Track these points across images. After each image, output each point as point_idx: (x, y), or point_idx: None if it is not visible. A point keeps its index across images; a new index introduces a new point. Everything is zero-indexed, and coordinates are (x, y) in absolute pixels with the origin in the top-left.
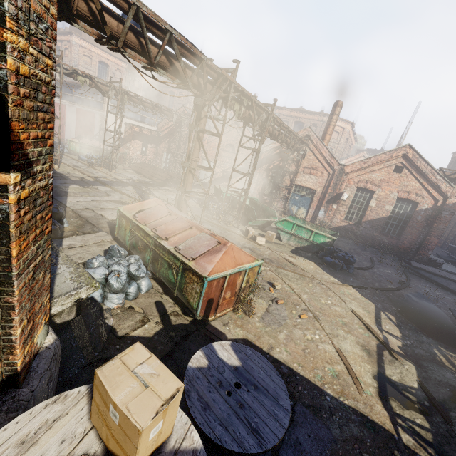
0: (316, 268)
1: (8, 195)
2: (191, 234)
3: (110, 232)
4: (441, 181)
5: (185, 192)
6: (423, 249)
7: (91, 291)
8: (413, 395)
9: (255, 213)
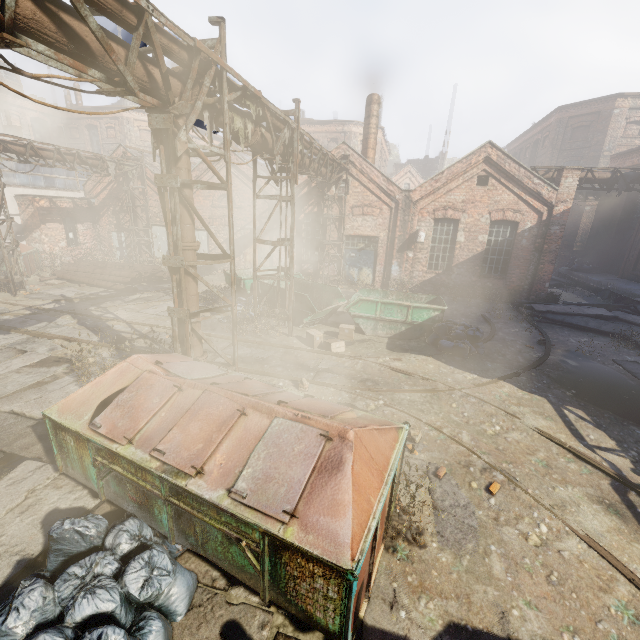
0: (438, 365)
1: None
2: (251, 432)
3: (47, 454)
4: (540, 185)
5: (190, 317)
6: (538, 283)
7: None
8: None
9: (311, 302)
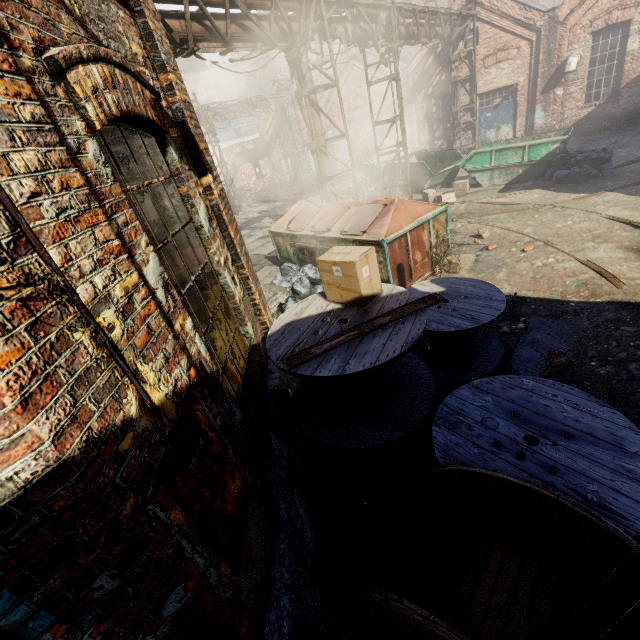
0: (544, 194)
1: (213, 192)
2: (352, 214)
3: (273, 264)
4: None
5: (327, 181)
6: None
7: (286, 296)
8: None
9: (428, 167)
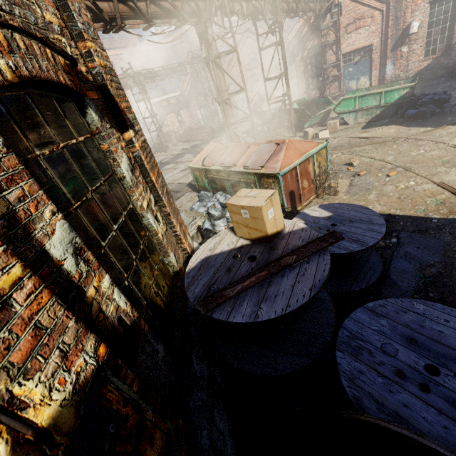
0: (398, 129)
1: (135, 145)
2: (252, 152)
3: (193, 190)
4: None
5: (231, 126)
6: None
7: (203, 219)
8: None
9: (307, 112)
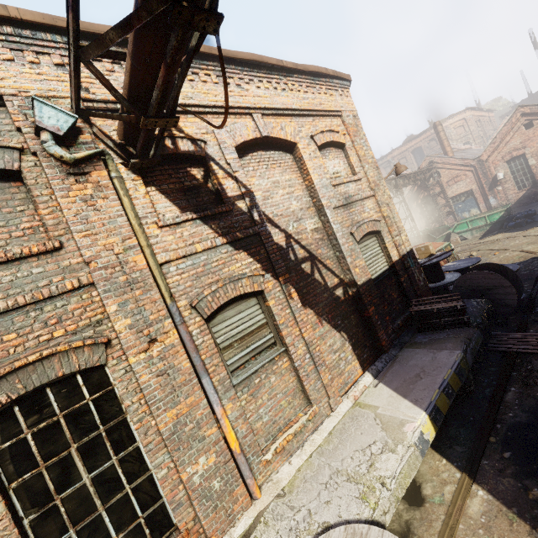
0: (504, 235)
1: None
2: None
3: None
4: None
5: None
6: None
7: None
8: None
9: (432, 235)
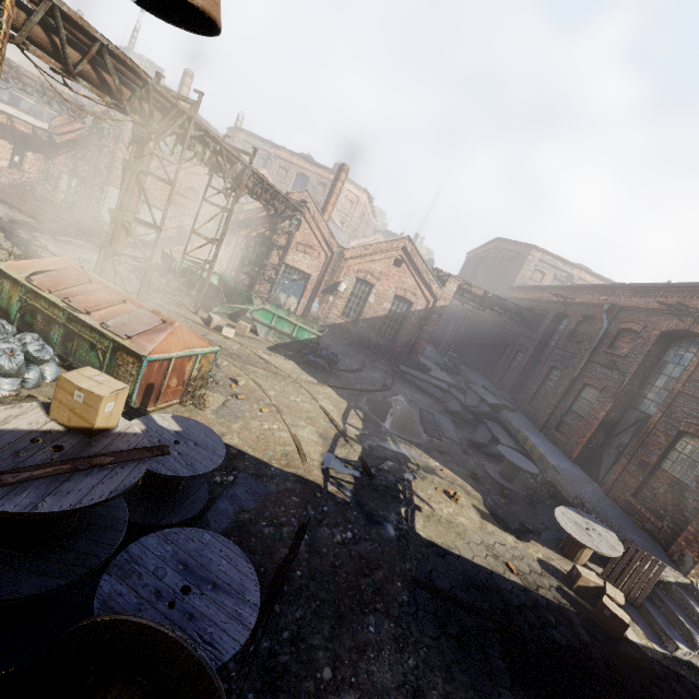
0: (295, 367)
1: None
2: (125, 310)
3: None
4: (433, 281)
5: (114, 254)
6: (414, 353)
7: None
8: (352, 465)
9: (224, 296)
